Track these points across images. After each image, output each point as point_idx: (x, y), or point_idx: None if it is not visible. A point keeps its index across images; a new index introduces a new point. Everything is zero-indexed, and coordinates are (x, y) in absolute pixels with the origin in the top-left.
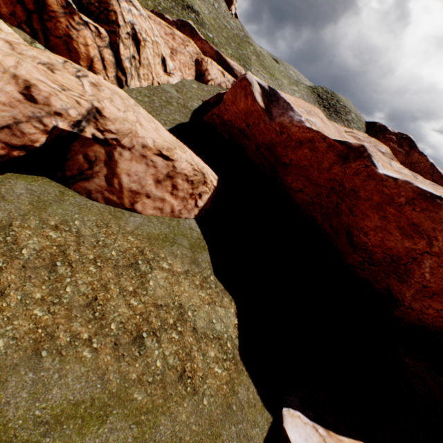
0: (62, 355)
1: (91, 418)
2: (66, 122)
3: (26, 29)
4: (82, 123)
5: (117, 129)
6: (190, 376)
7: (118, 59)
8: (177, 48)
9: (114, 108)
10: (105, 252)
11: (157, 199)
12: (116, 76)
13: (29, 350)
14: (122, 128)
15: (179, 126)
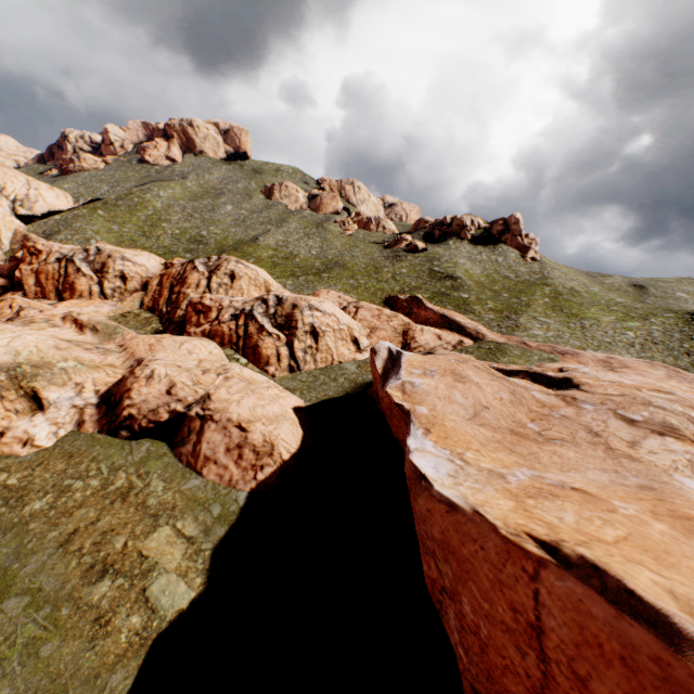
0: (66, 556)
1: (37, 603)
2: (183, 405)
3: (234, 347)
4: (194, 405)
5: (216, 407)
6: (102, 623)
7: (292, 351)
8: (379, 325)
9: (226, 392)
10: (151, 500)
11: (222, 466)
12: (289, 364)
13: (59, 544)
14: (220, 406)
15: (325, 401)
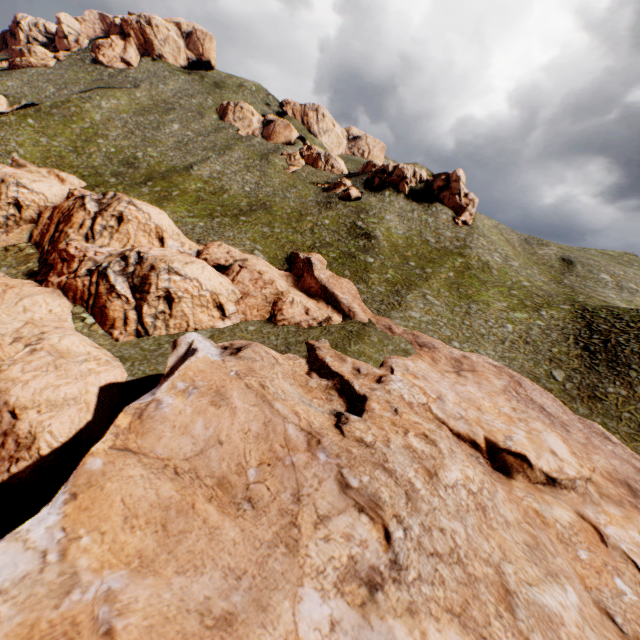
0: None
1: None
2: None
3: (85, 305)
4: None
5: (0, 386)
6: None
7: (141, 316)
8: (252, 291)
9: (20, 369)
10: None
11: None
12: (137, 329)
13: None
14: (4, 386)
15: (149, 377)
